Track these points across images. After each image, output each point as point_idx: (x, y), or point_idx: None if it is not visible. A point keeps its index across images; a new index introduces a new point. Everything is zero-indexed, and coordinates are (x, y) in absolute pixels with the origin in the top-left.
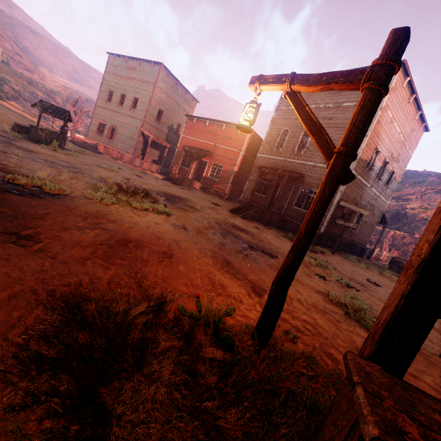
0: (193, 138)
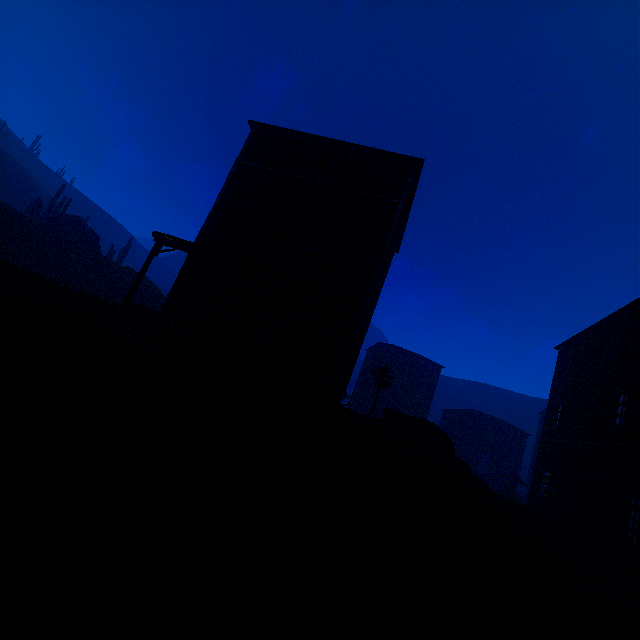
0: (471, 432)
